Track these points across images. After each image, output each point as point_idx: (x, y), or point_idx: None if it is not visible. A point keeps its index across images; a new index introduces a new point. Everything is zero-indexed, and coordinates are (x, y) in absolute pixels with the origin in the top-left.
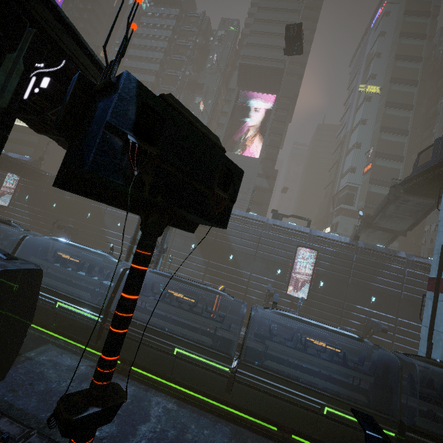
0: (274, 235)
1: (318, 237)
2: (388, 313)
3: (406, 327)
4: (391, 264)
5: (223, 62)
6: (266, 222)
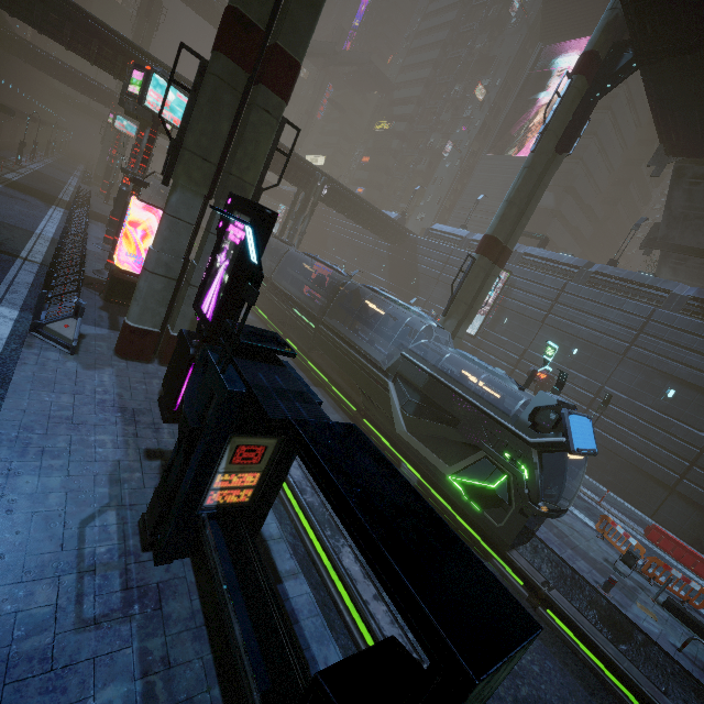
0: (466, 253)
1: (526, 256)
2: (592, 376)
3: (613, 403)
4: (634, 299)
5: (537, 6)
6: (465, 237)
